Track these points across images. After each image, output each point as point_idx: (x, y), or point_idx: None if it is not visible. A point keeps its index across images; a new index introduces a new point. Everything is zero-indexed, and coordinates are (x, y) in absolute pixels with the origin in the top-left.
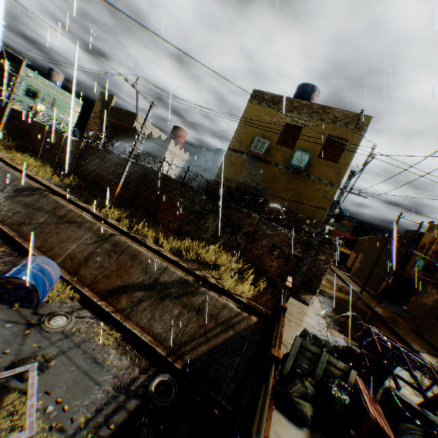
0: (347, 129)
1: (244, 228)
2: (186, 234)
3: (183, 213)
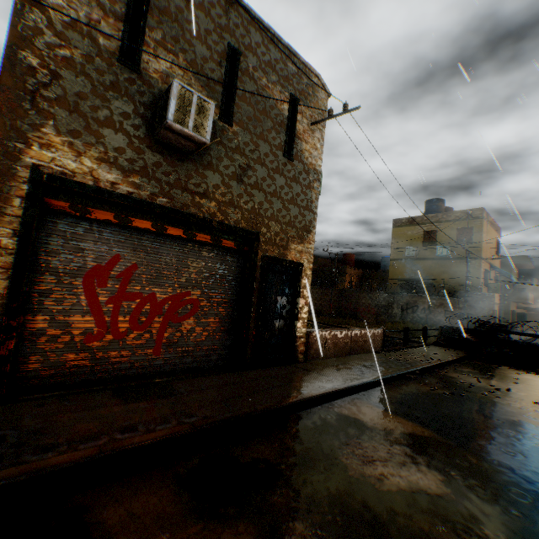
0: (467, 220)
1: (420, 306)
2: (382, 322)
3: (375, 309)
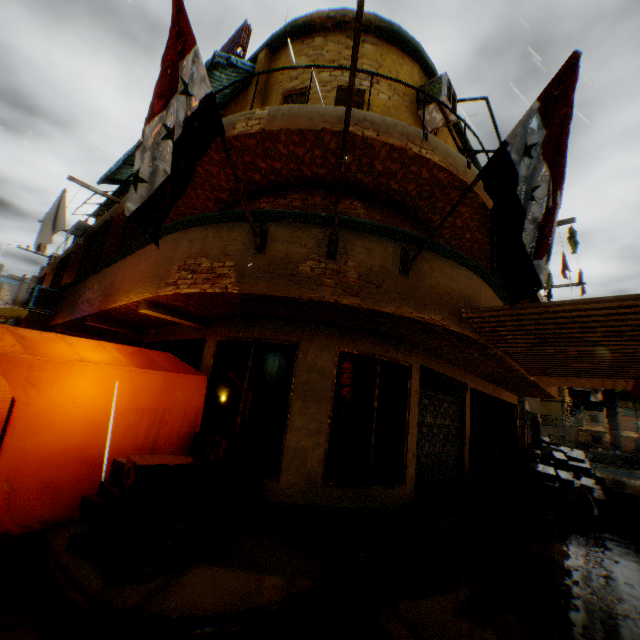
0: None
1: None
2: None
3: None
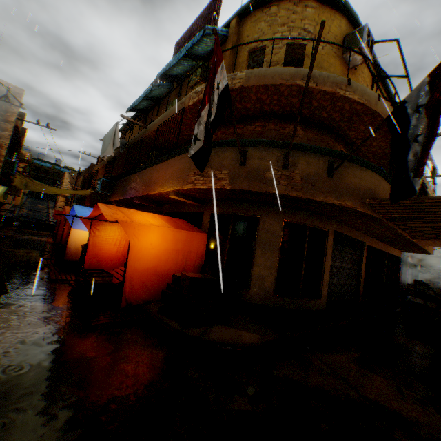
0: None
1: None
2: None
3: None
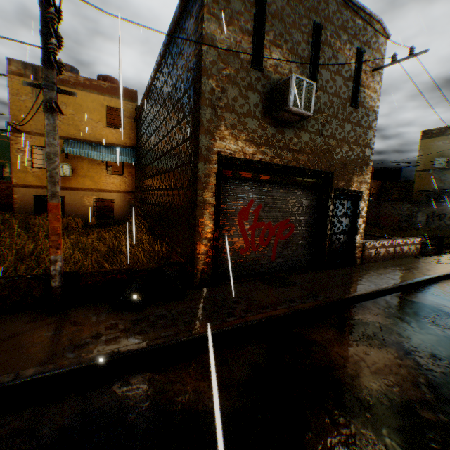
0: None
1: (447, 214)
2: (404, 229)
3: (397, 218)
